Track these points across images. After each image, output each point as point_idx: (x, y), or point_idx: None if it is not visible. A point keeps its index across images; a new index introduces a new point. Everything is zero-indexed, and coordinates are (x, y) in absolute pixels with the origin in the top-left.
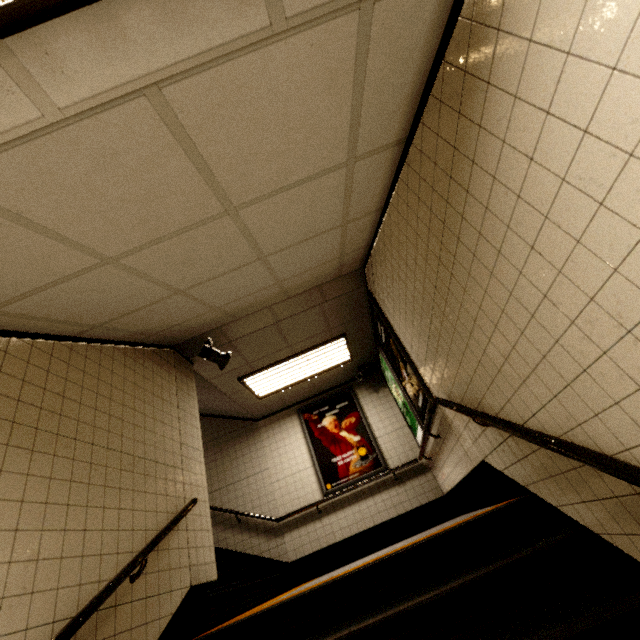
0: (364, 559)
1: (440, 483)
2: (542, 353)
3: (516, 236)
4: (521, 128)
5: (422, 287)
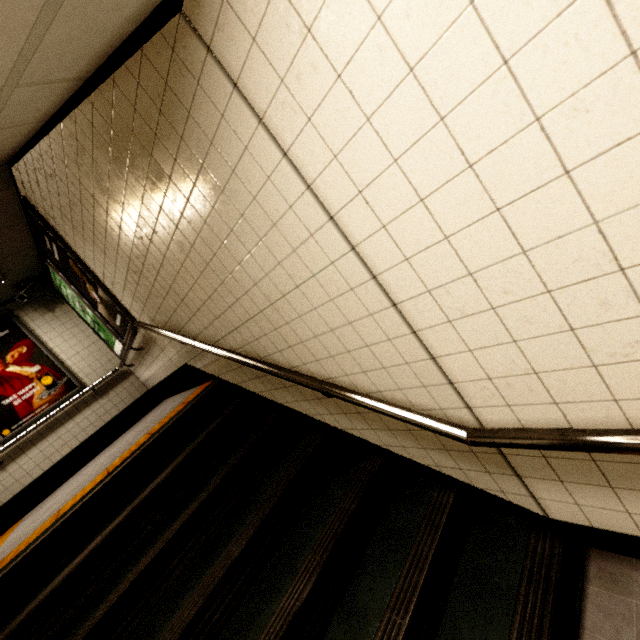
0: (80, 477)
1: (144, 382)
2: (229, 305)
3: (212, 231)
4: (216, 166)
5: (118, 227)
